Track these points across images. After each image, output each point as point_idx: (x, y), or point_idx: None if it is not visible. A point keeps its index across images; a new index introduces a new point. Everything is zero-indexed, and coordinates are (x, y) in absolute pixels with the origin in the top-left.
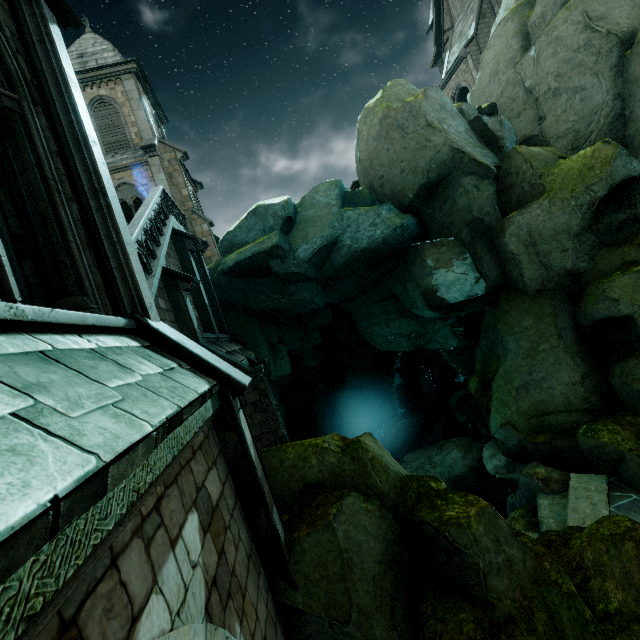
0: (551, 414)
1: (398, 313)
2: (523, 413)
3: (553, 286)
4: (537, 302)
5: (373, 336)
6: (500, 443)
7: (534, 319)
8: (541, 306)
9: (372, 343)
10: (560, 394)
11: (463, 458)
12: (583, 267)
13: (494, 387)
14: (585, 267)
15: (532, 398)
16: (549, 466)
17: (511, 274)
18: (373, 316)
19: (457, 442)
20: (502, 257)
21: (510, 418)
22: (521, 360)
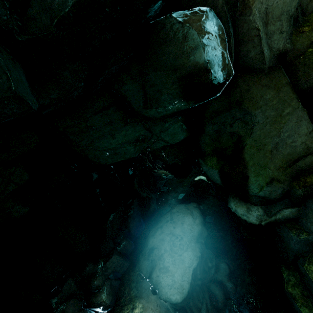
0: (300, 160)
1: (123, 121)
2: (279, 168)
3: (271, 65)
4: (273, 76)
5: (97, 152)
6: (256, 198)
7: (274, 90)
8: (278, 79)
9: (95, 160)
10: (301, 144)
11: (193, 220)
12: (288, 48)
13: (247, 157)
14: (289, 48)
15: (281, 154)
16: (309, 198)
17: (247, 56)
18: (95, 130)
19: (180, 211)
20: (241, 38)
21: (273, 175)
22: (269, 127)
